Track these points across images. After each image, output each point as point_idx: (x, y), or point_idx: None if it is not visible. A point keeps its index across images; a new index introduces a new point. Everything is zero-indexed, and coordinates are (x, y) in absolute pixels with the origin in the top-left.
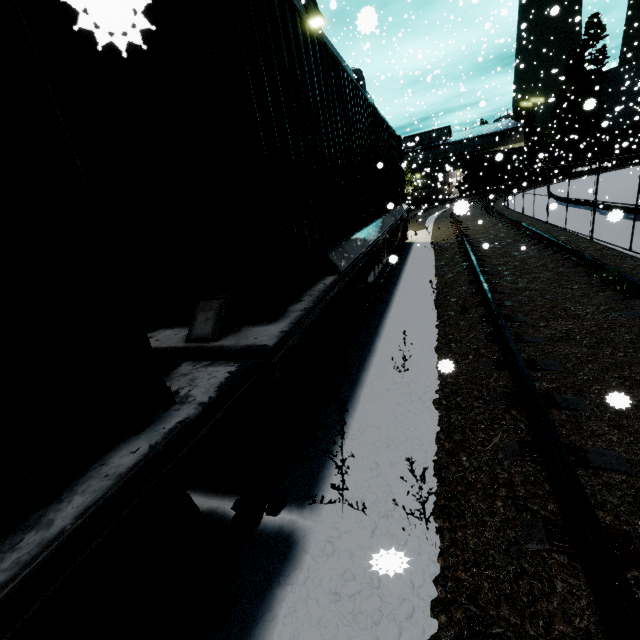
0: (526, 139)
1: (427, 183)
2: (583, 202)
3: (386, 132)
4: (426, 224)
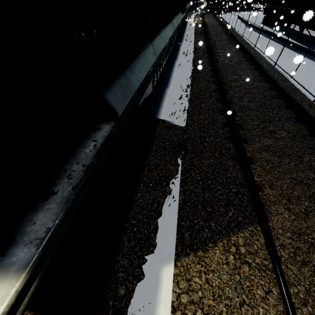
0: None
1: None
2: (244, 20)
3: None
4: (191, 17)
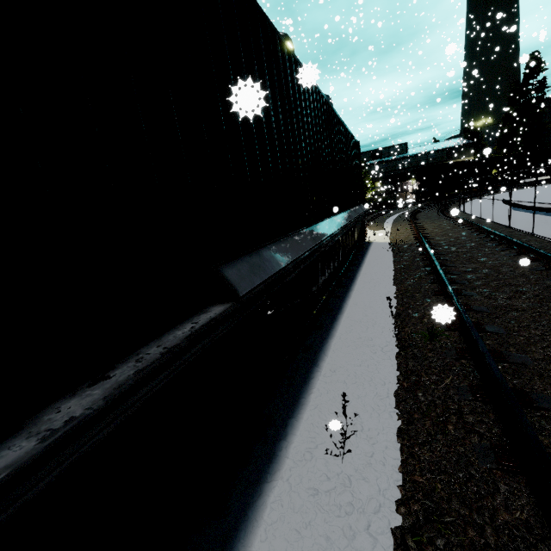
0: (475, 154)
1: (386, 190)
2: (542, 208)
3: (343, 133)
4: (385, 225)
